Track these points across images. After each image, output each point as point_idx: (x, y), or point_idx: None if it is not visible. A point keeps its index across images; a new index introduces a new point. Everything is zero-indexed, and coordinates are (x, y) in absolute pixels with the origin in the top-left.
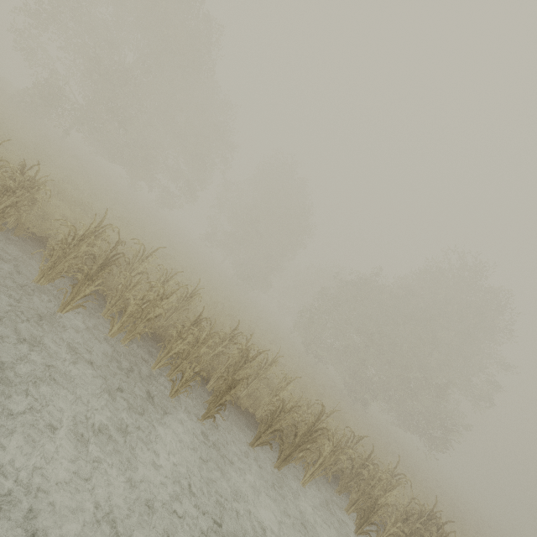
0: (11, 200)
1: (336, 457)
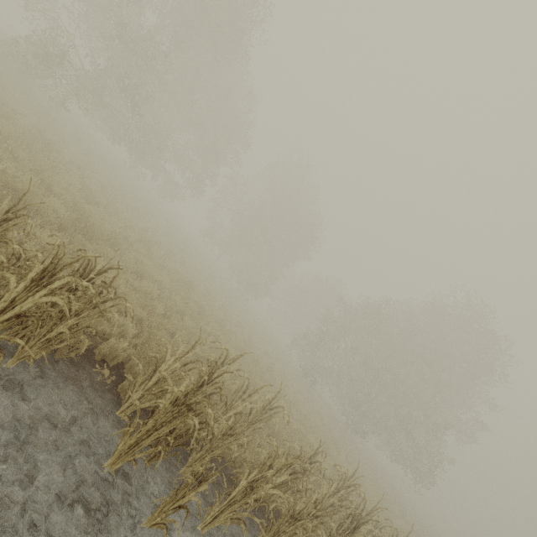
0: (69, 323)
1: None
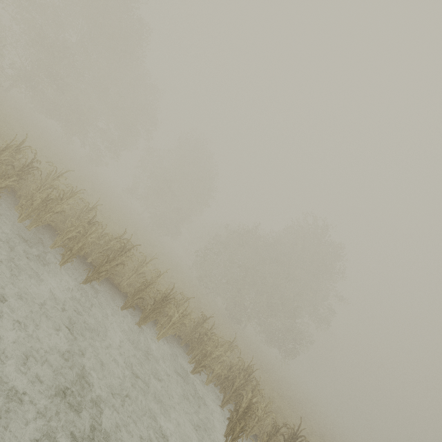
0: None
1: (182, 321)
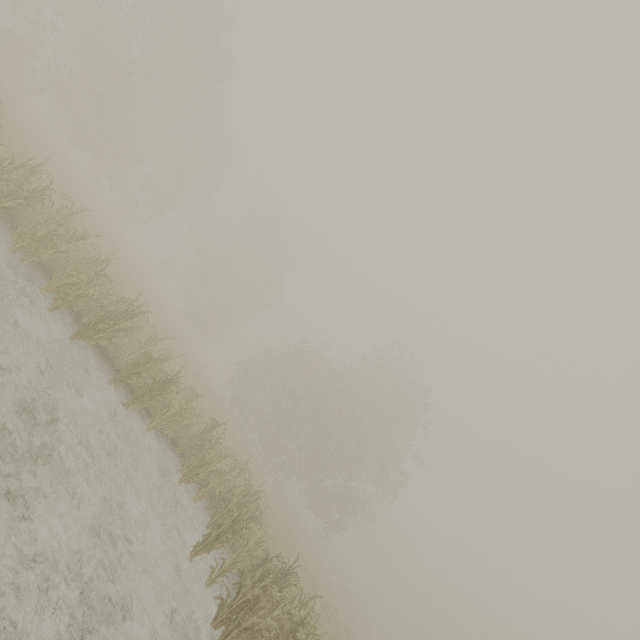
0: None
1: (183, 415)
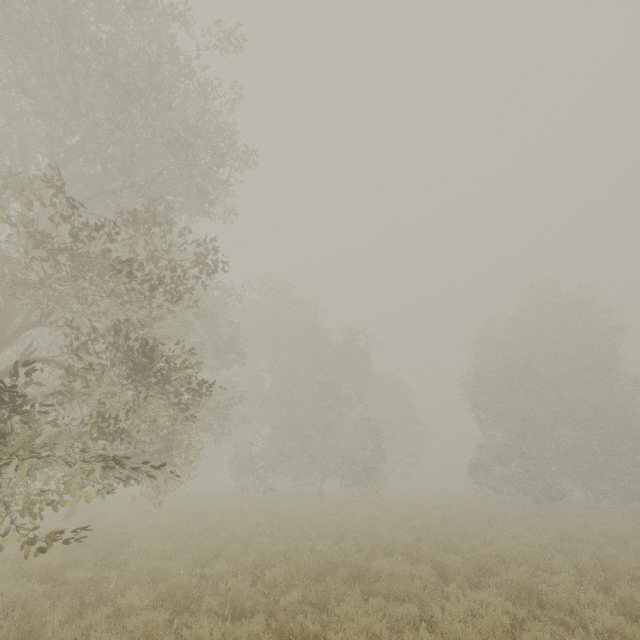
0: None
1: None
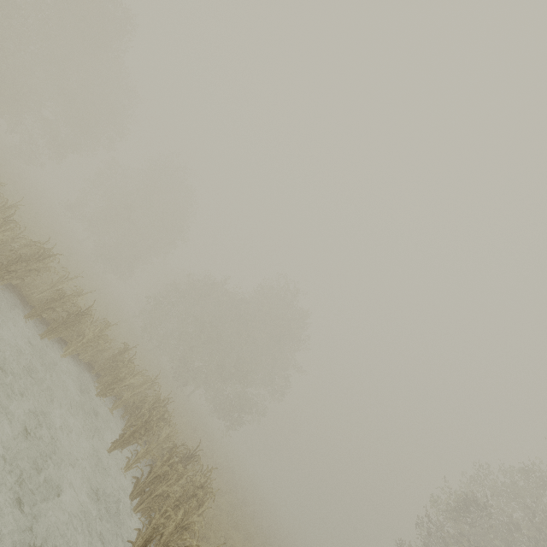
0: None
1: (97, 341)
